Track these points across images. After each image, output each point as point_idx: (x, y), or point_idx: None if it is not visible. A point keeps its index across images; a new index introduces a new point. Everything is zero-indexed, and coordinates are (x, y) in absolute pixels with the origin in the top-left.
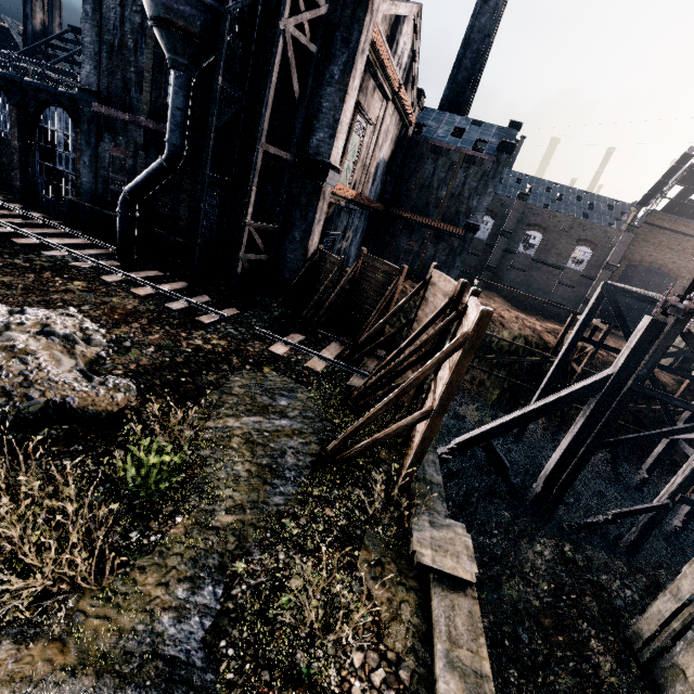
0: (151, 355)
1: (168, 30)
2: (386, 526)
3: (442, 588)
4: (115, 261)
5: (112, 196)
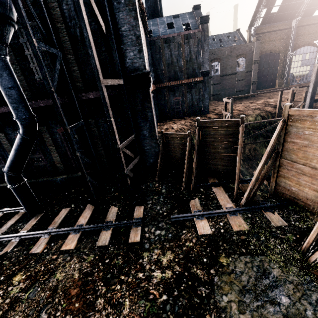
0: None
1: None
2: None
3: None
4: (30, 222)
5: None
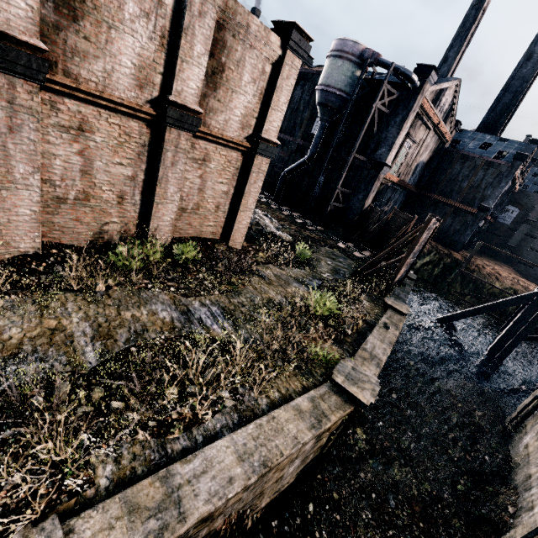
0: (293, 232)
1: (324, 107)
2: (376, 297)
3: (392, 311)
4: (273, 201)
5: (274, 173)
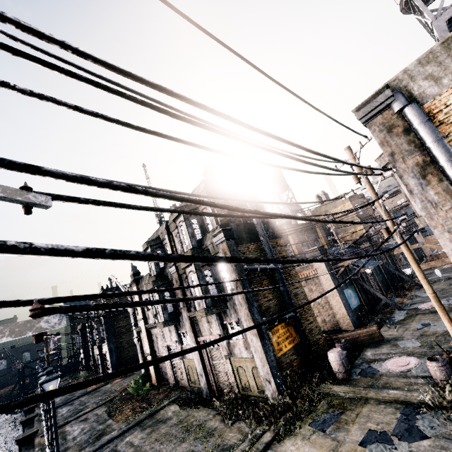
0: None
1: None
2: None
3: None
4: None
5: None
